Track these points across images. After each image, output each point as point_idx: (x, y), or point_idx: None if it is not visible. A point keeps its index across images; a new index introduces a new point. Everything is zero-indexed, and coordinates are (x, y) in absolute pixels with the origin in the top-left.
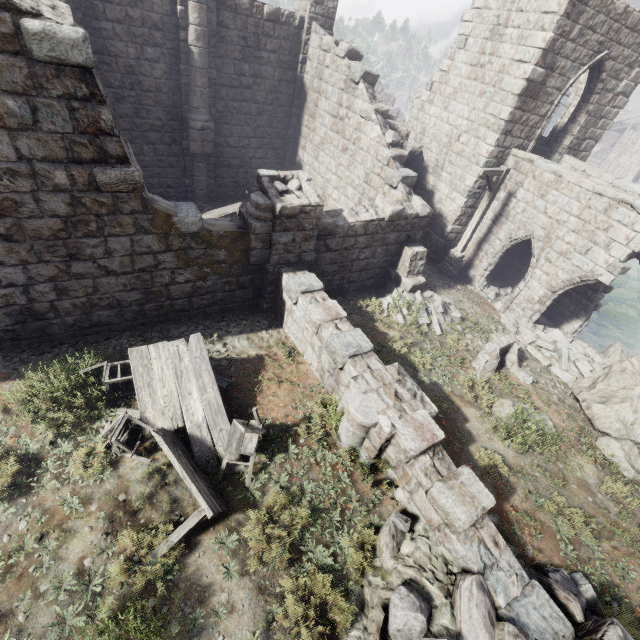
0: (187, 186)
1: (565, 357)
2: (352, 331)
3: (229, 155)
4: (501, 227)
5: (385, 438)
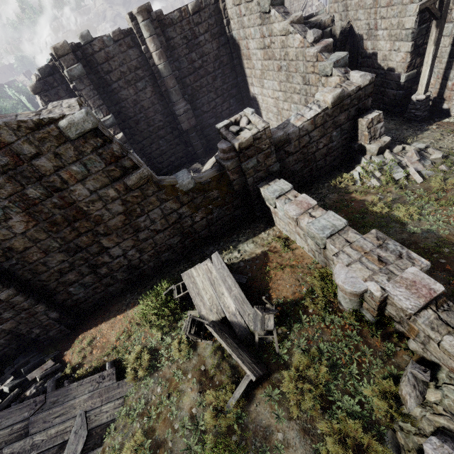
0: (191, 152)
1: None
2: (324, 215)
3: (207, 118)
4: None
5: (378, 301)
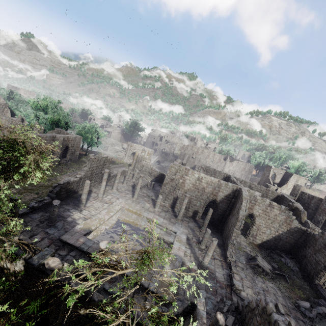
0: None
1: None
2: None
3: None
4: None
5: None
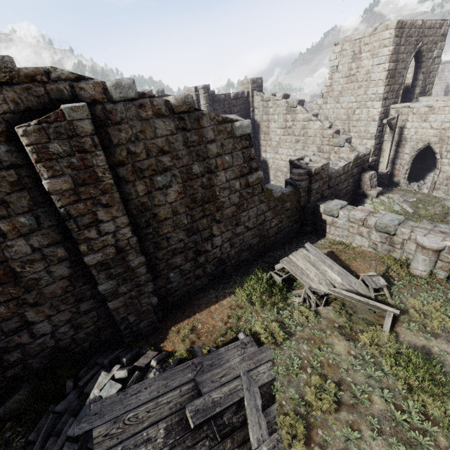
0: None
1: None
2: (386, 214)
3: None
4: (404, 147)
5: None
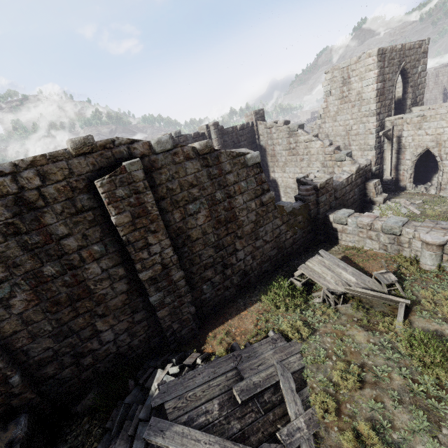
0: None
1: None
2: (390, 218)
3: None
4: (404, 153)
5: None
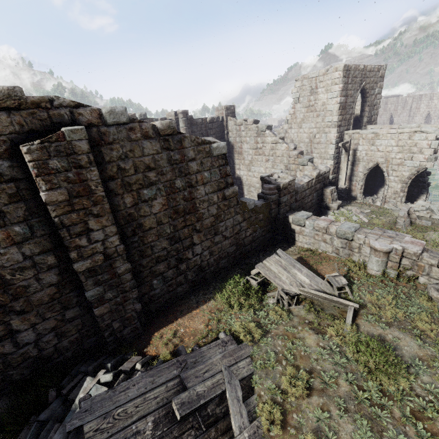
0: None
1: (435, 209)
2: (344, 223)
3: None
4: (358, 166)
5: (401, 253)
